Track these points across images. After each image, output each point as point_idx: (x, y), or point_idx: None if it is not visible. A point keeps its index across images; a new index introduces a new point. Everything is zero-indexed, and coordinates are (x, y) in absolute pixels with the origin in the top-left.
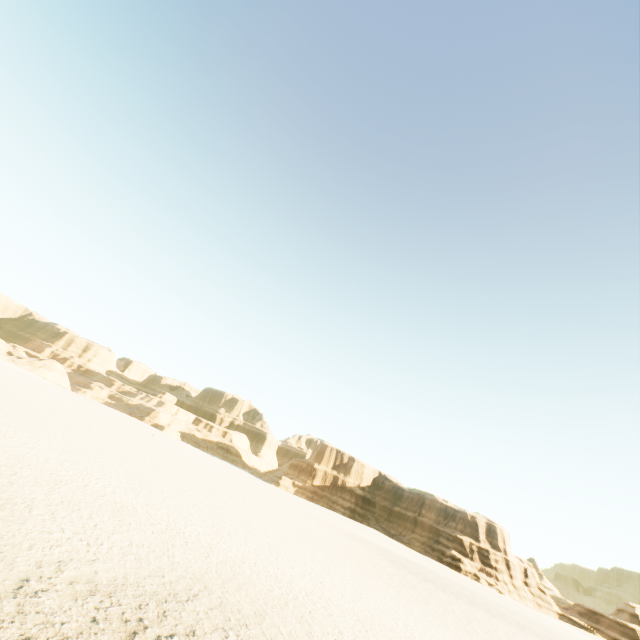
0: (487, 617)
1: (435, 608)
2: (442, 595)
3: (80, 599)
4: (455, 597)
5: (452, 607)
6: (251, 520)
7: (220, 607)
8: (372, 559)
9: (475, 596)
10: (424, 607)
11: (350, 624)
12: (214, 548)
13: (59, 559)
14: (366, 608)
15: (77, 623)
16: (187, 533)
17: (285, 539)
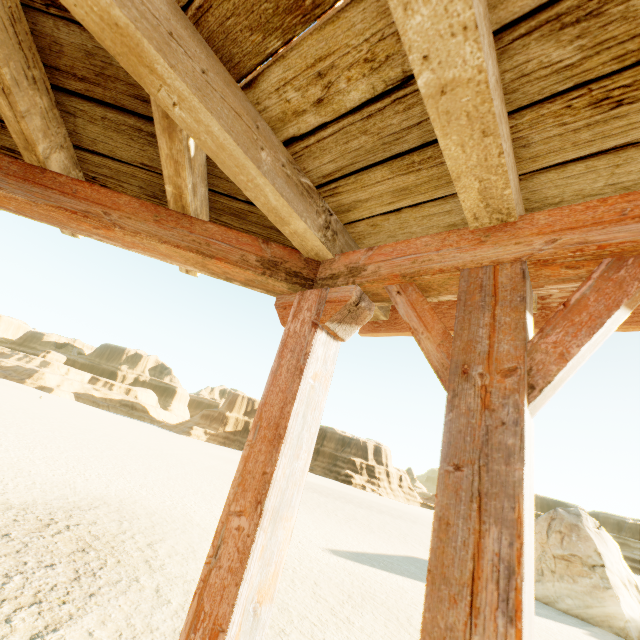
0: (354, 508)
1: (310, 506)
2: (323, 499)
3: (0, 512)
4: (334, 500)
5: (326, 505)
6: (154, 463)
7: (117, 511)
8: None
9: (355, 498)
10: (300, 506)
11: None
12: (114, 482)
13: None
14: None
15: (3, 522)
16: (87, 474)
17: (186, 474)
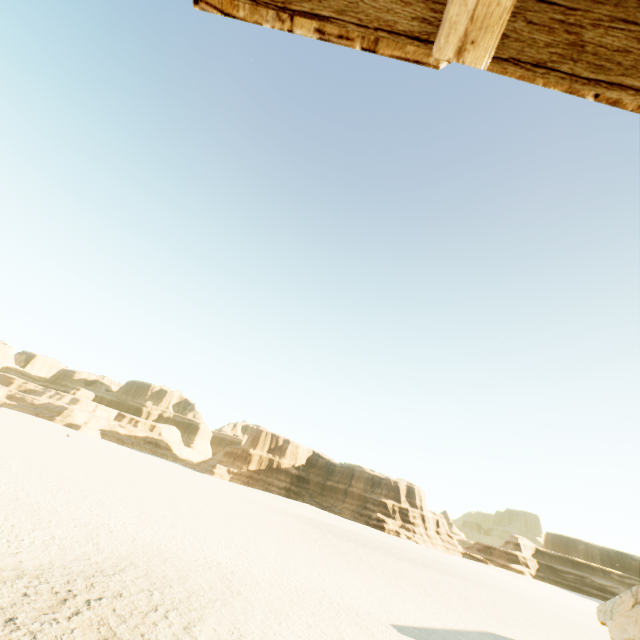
0: (397, 562)
1: (351, 559)
2: (361, 550)
3: (9, 582)
4: (373, 550)
5: (367, 557)
6: (180, 508)
7: (146, 576)
8: (301, 529)
9: (392, 548)
10: (341, 560)
11: (268, 577)
12: (140, 533)
13: None
14: (286, 565)
15: (9, 598)
16: (112, 524)
17: (215, 520)
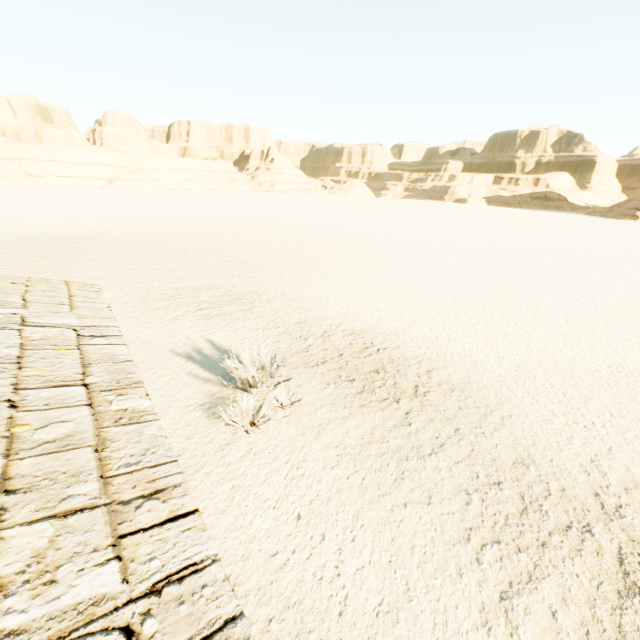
0: None
1: None
2: None
3: None
4: None
5: None
6: None
7: None
8: None
9: None
10: None
11: None
12: None
13: (588, 457)
14: None
15: None
16: (634, 372)
17: None
